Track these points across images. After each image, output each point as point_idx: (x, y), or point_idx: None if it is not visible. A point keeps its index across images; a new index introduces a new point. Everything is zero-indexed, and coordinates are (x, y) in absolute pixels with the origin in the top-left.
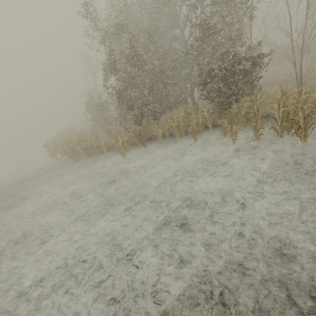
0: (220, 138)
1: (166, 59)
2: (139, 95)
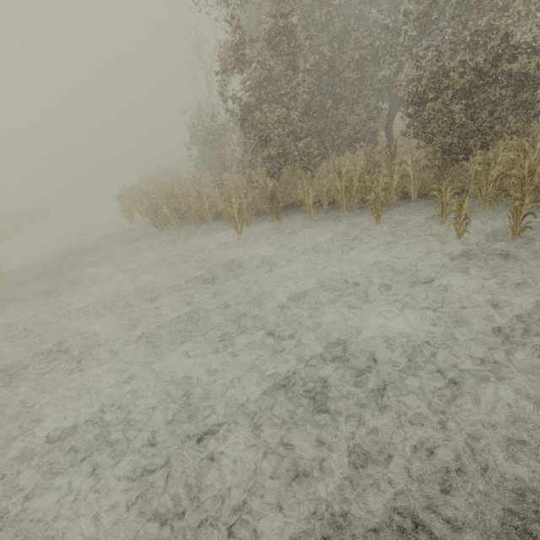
0: (431, 222)
1: (347, 44)
2: (283, 118)
